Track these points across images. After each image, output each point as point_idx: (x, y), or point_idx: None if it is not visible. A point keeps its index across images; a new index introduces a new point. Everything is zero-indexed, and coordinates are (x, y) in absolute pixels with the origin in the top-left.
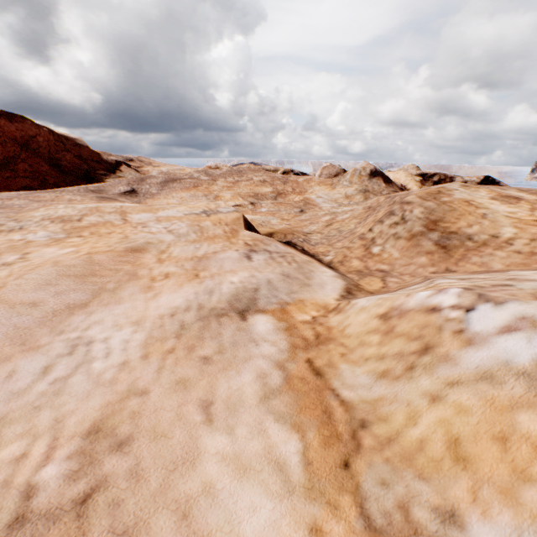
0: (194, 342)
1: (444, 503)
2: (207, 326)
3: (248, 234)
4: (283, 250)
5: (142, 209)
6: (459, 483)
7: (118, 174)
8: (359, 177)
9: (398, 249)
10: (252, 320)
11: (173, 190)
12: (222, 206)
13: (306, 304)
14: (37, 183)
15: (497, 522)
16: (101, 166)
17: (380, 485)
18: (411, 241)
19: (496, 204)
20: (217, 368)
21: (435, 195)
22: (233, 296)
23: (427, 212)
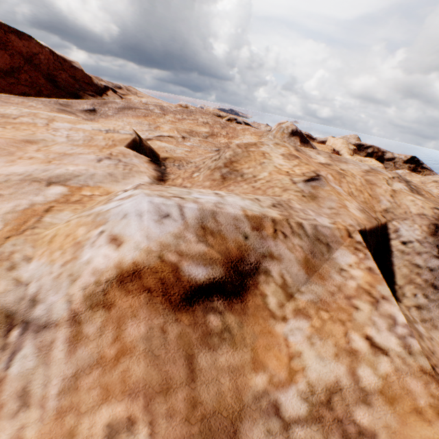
0: (3, 188)
1: (32, 255)
2: (20, 184)
3: (121, 149)
4: (132, 162)
5: (69, 120)
6: (43, 249)
7: (104, 97)
8: (282, 134)
9: (204, 176)
10: (52, 187)
11: (126, 115)
12: (125, 129)
13: (100, 189)
14: (34, 92)
15: (40, 261)
16: (91, 88)
17: (12, 245)
18: (212, 171)
19: (279, 158)
20: (2, 200)
21: (249, 145)
22: (58, 175)
23: (233, 155)
